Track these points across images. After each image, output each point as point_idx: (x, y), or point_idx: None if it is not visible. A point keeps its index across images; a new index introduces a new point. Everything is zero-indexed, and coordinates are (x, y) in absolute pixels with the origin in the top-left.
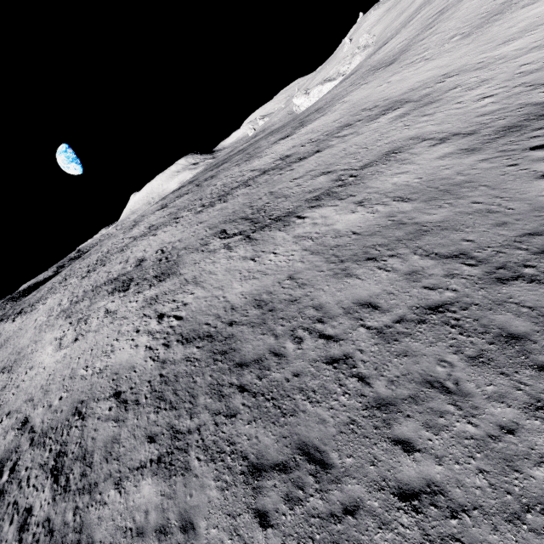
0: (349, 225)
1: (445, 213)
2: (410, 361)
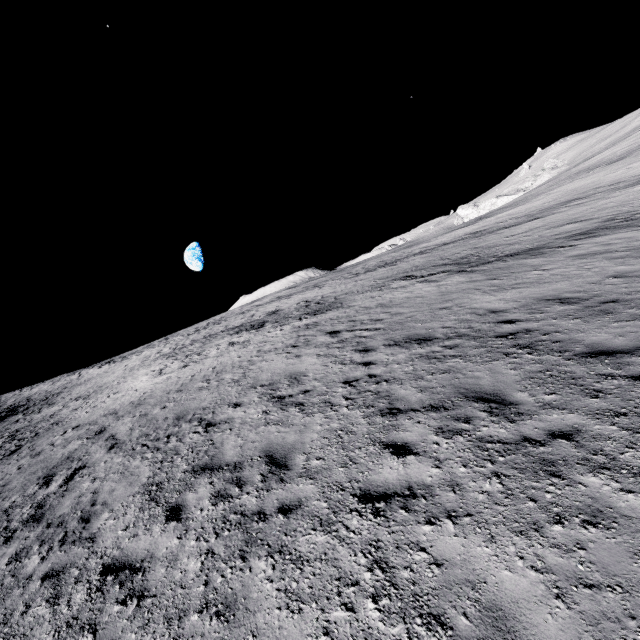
0: None
1: None
2: None
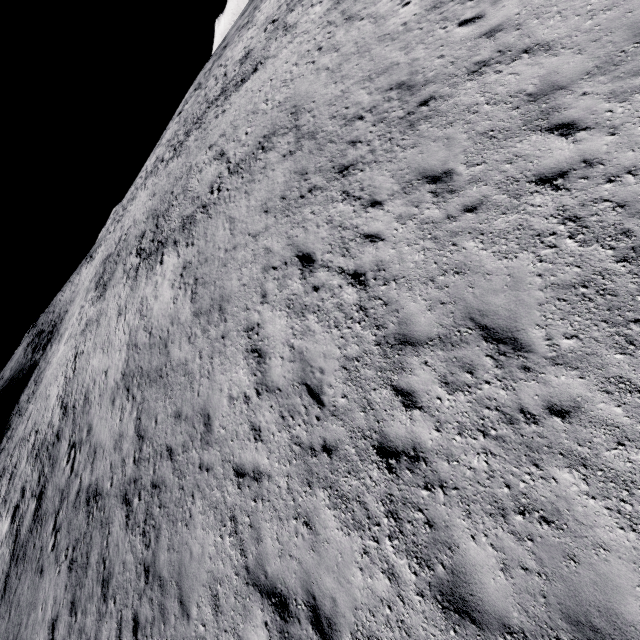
0: (157, 313)
1: (182, 356)
2: (65, 534)
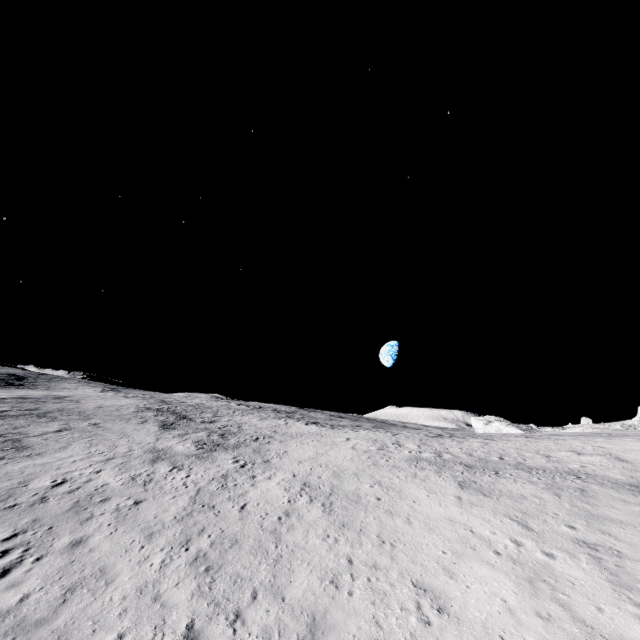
0: None
1: None
2: None
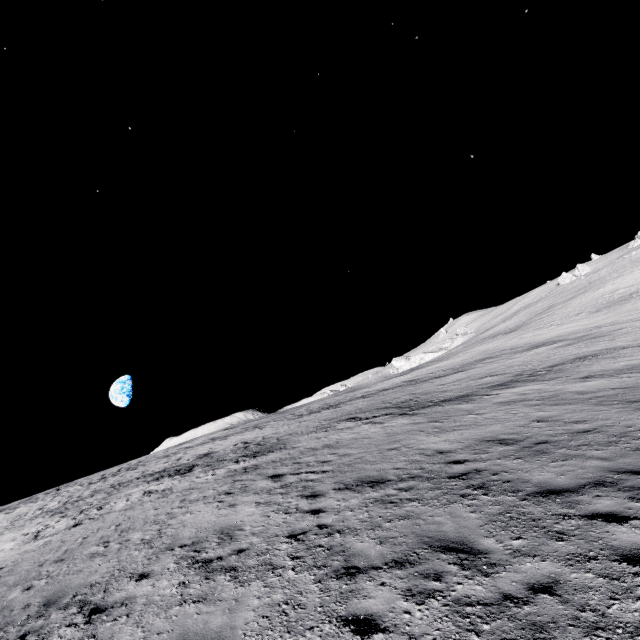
0: (595, 386)
1: None
2: None
